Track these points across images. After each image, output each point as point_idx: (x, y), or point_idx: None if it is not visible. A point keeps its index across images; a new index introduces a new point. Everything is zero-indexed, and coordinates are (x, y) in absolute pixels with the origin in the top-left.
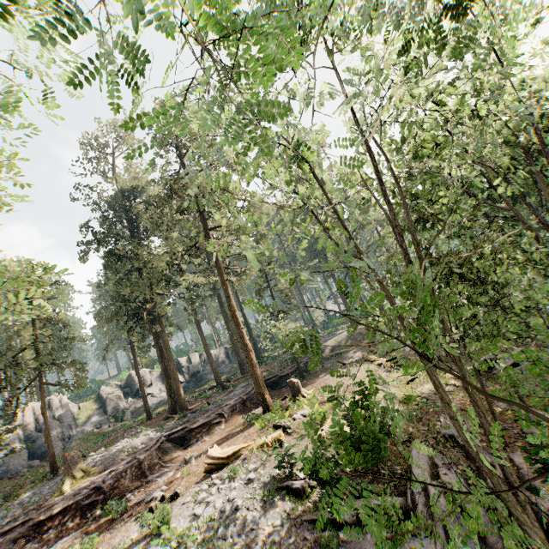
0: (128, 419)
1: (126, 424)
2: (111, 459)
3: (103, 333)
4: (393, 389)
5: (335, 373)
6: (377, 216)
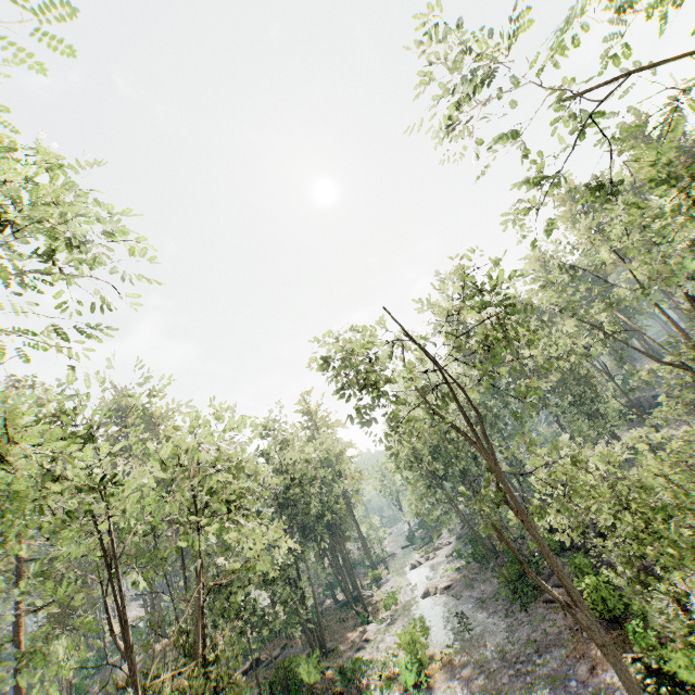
0: None
1: None
2: None
3: None
4: None
5: None
6: None
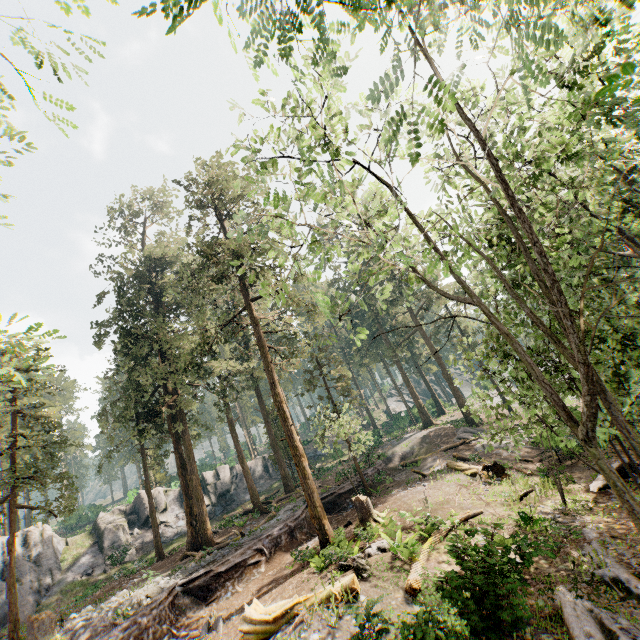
0: (131, 560)
1: (128, 567)
2: (99, 623)
3: (107, 436)
4: (501, 509)
5: (414, 488)
6: (449, 289)
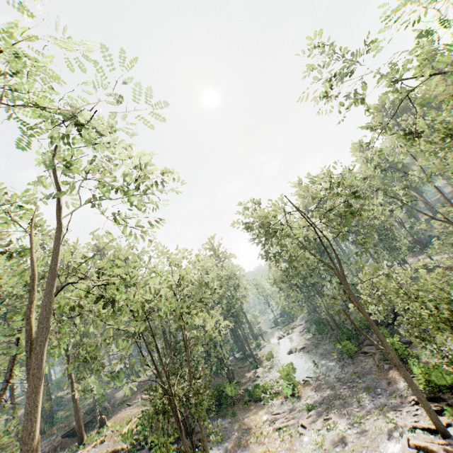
0: None
1: None
2: None
3: None
4: None
5: (125, 411)
6: None
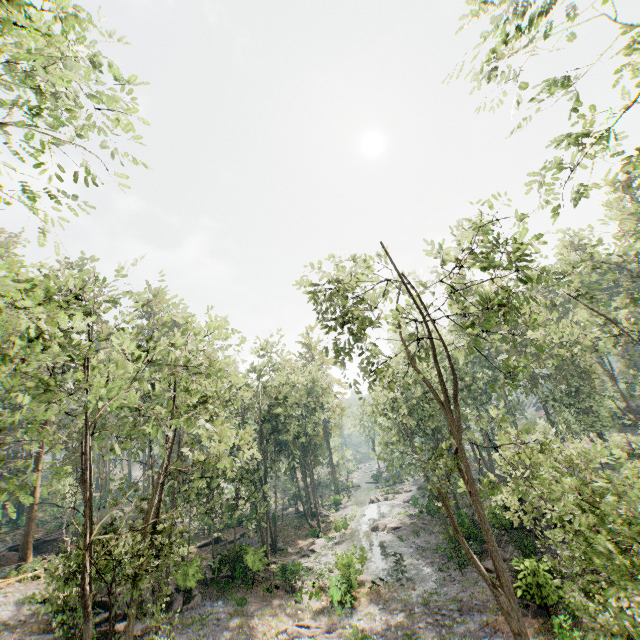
0: None
1: None
2: None
3: None
4: None
5: None
6: None
